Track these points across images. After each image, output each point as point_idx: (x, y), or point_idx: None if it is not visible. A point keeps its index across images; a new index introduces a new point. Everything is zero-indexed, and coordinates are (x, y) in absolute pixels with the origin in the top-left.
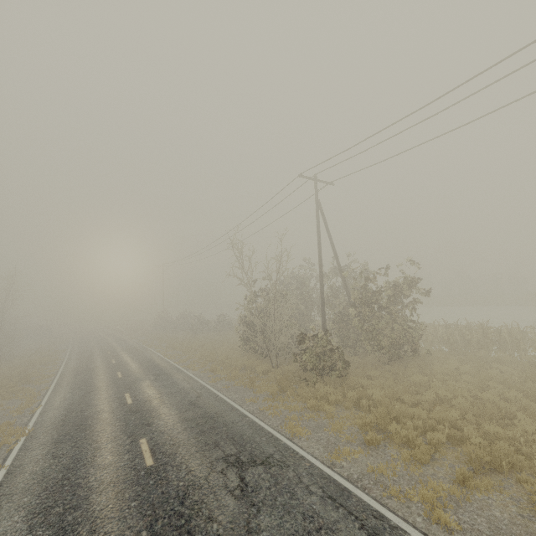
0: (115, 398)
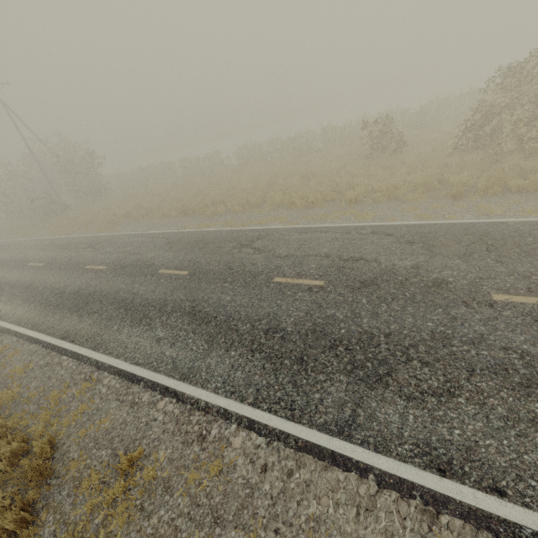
0: None
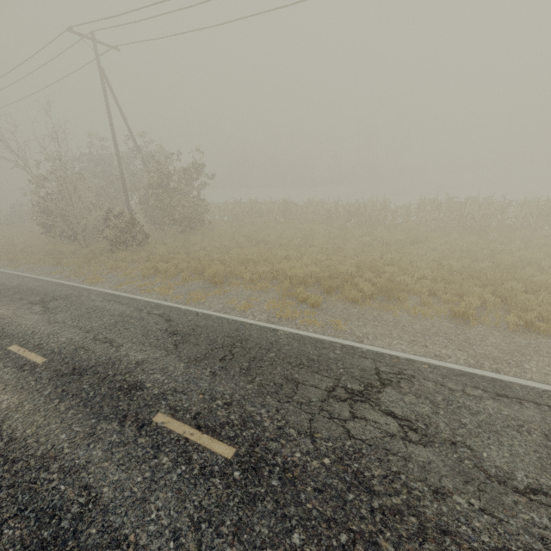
0: None
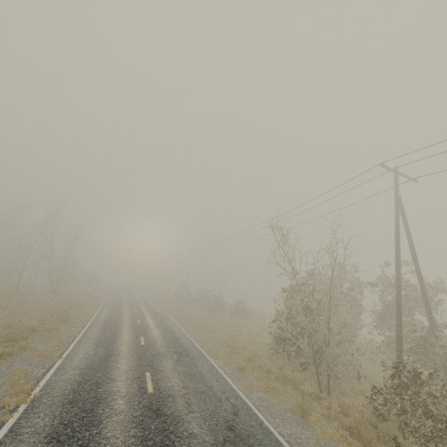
0: (134, 375)
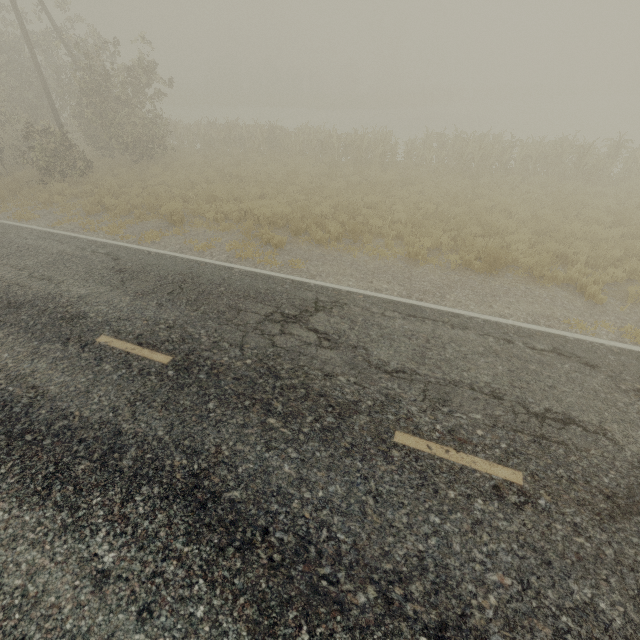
0: None
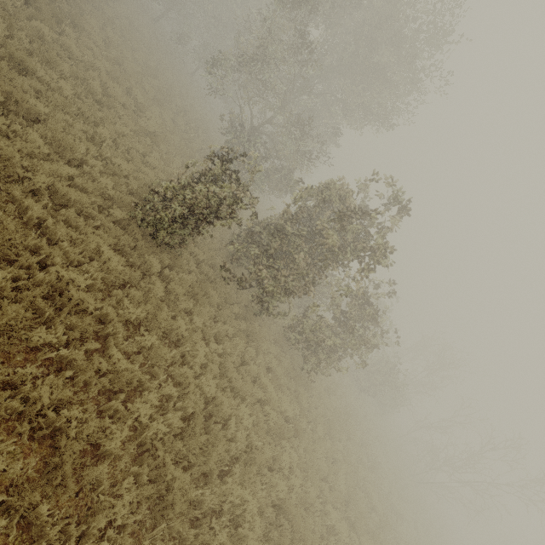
0: None
